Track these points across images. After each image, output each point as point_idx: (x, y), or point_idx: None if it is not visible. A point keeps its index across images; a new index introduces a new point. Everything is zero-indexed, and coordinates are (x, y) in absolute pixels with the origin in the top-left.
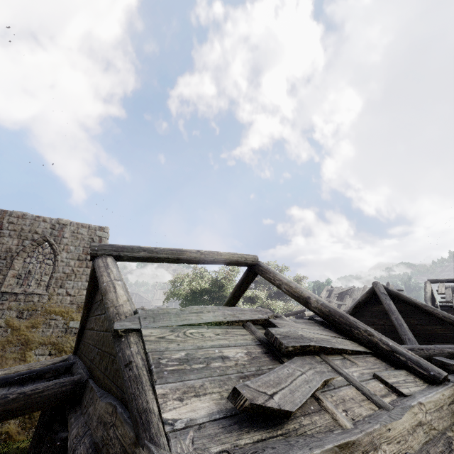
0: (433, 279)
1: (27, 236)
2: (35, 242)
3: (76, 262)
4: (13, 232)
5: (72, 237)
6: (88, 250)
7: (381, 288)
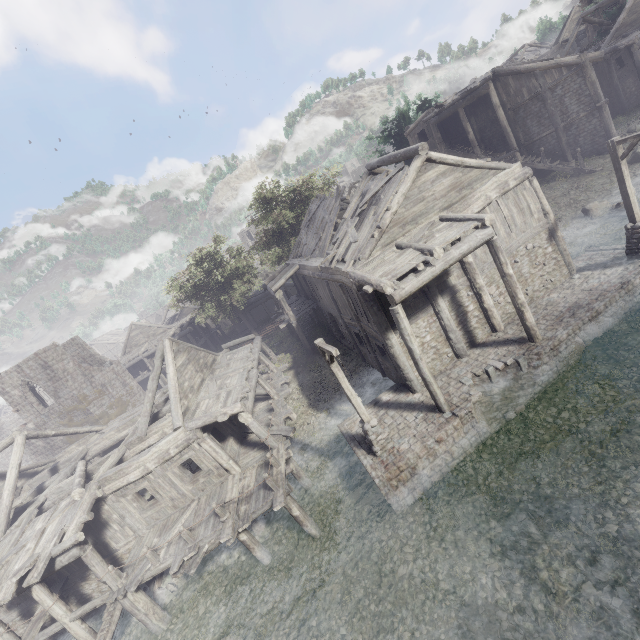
0: (369, 165)
1: (17, 385)
2: (24, 386)
3: (51, 382)
4: (10, 387)
5: (32, 371)
6: (47, 372)
7: (156, 353)
